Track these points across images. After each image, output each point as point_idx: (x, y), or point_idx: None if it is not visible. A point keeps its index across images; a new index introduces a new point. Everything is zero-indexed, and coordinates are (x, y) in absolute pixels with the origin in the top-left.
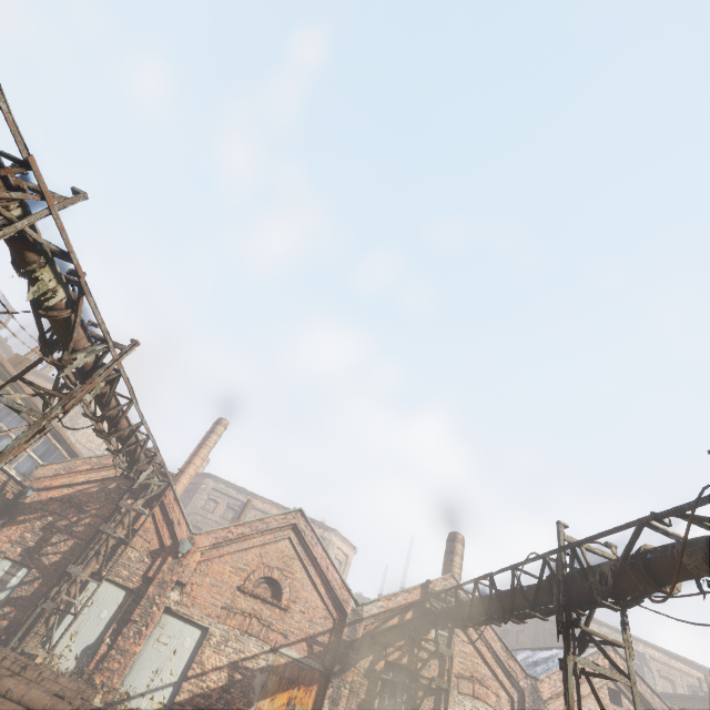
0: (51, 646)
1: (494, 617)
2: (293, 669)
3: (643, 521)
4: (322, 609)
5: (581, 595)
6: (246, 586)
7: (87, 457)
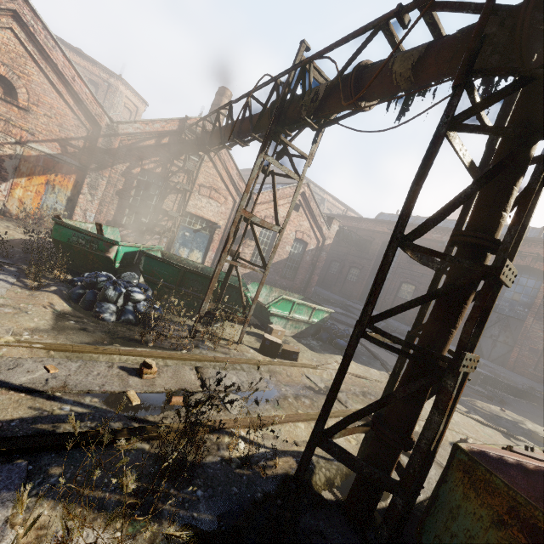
0: None
1: (226, 141)
2: (47, 161)
3: (384, 19)
4: (72, 119)
5: (293, 116)
6: None
7: None
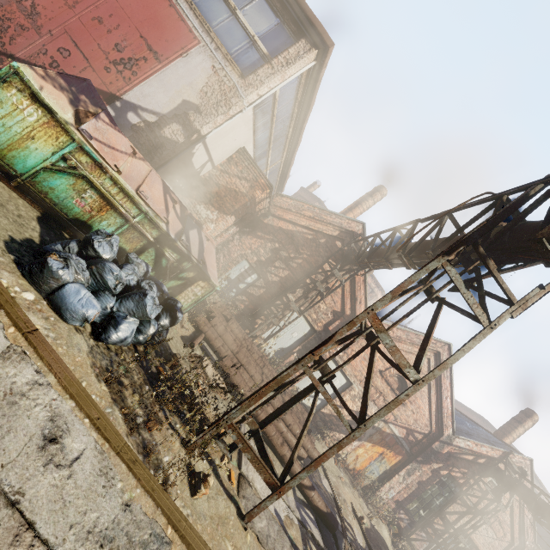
0: (266, 339)
1: None
2: (392, 439)
3: None
4: (426, 419)
5: None
6: (386, 373)
7: (312, 205)
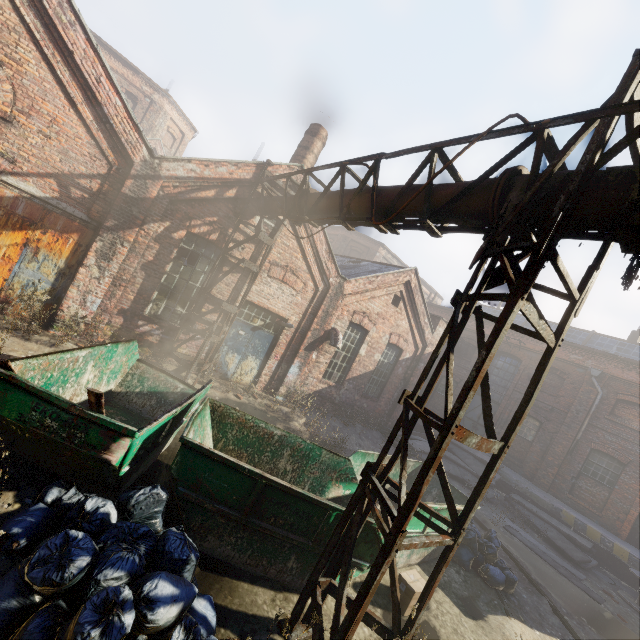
0: None
1: (350, 217)
2: (31, 208)
3: None
4: (87, 144)
5: (578, 212)
6: None
7: None
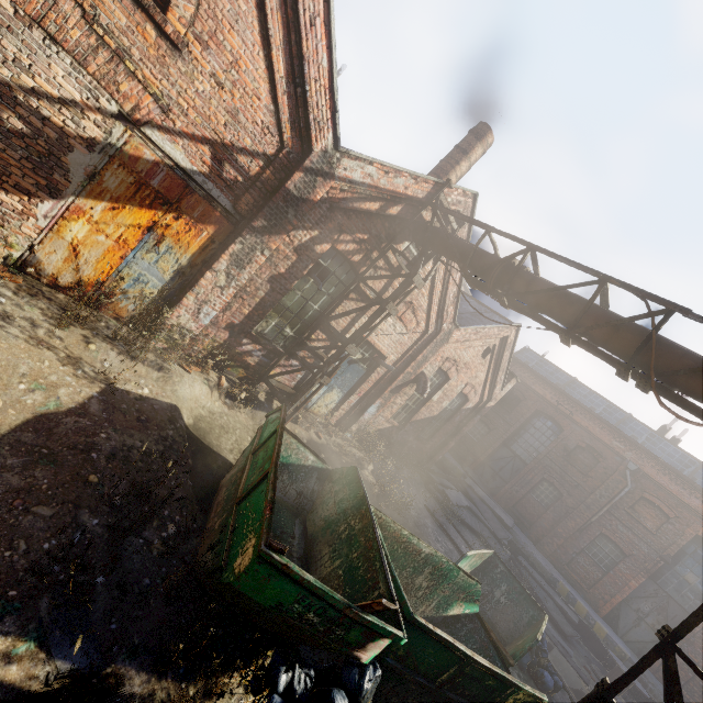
0: None
1: (583, 340)
2: (171, 182)
3: None
4: (264, 108)
5: None
6: None
7: None
